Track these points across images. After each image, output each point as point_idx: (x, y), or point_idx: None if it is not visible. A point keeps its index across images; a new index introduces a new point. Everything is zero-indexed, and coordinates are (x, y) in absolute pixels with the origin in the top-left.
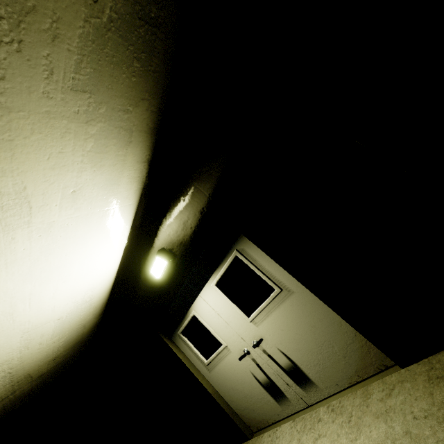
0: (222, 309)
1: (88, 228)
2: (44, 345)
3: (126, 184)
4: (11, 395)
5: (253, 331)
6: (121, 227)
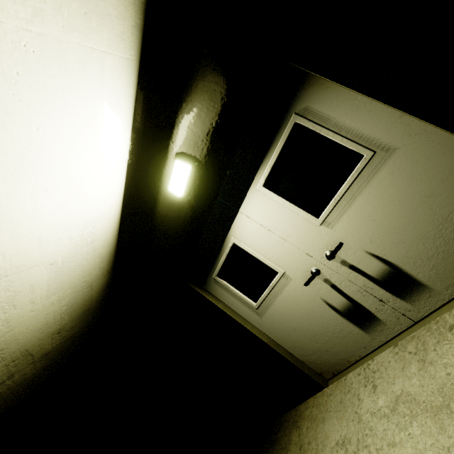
0: (275, 221)
1: (66, 80)
2: (38, 306)
3: (117, 1)
4: (8, 380)
5: (325, 238)
6: (119, 107)
